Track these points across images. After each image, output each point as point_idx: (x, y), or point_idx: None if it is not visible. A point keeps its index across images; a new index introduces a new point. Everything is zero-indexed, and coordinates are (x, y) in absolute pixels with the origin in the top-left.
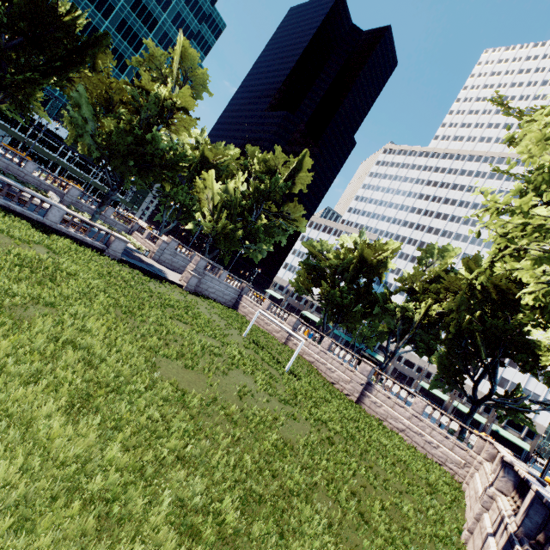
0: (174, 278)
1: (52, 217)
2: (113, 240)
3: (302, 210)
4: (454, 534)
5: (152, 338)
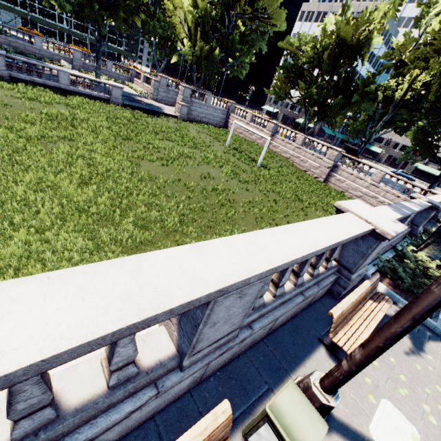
0: (170, 112)
1: (63, 81)
2: (111, 89)
3: (279, 0)
4: None
5: (141, 152)
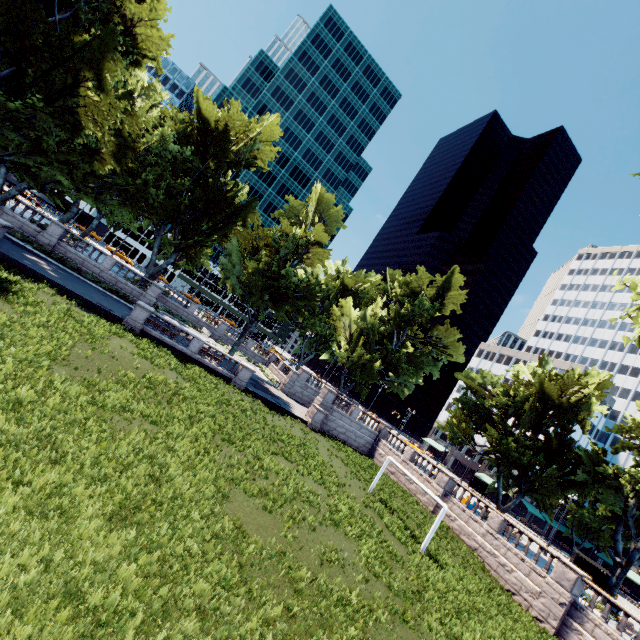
0: (300, 413)
1: (193, 348)
2: (241, 369)
3: (458, 335)
4: None
5: (240, 469)
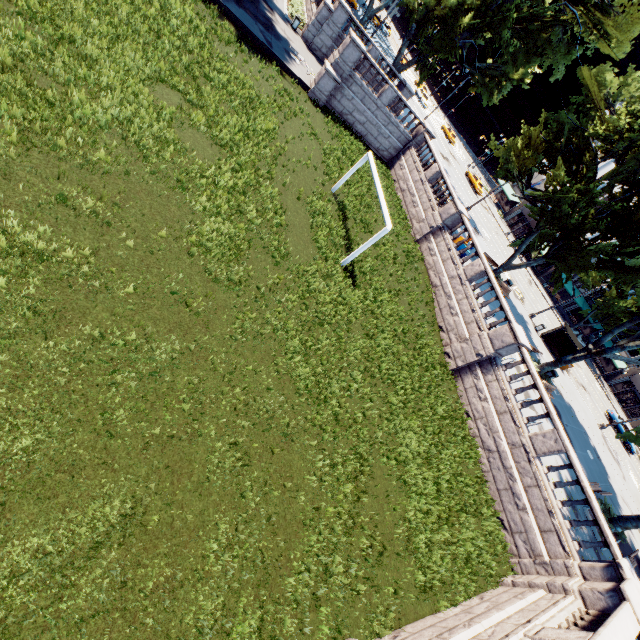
0: (305, 73)
1: None
2: None
3: None
4: (314, 634)
5: (3, 50)
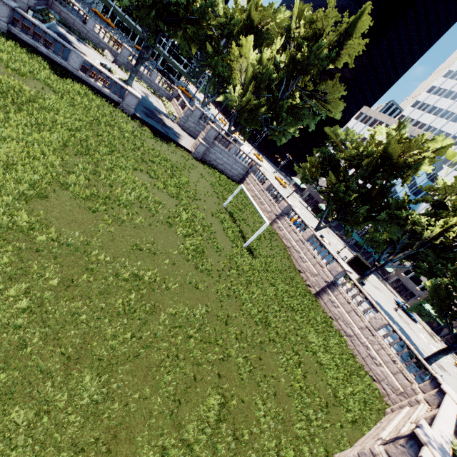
0: (187, 144)
1: (73, 63)
2: (126, 94)
3: (342, 92)
4: (317, 456)
5: (81, 176)
